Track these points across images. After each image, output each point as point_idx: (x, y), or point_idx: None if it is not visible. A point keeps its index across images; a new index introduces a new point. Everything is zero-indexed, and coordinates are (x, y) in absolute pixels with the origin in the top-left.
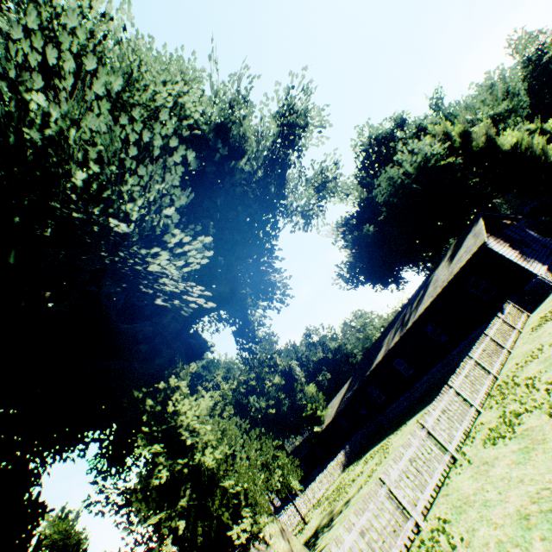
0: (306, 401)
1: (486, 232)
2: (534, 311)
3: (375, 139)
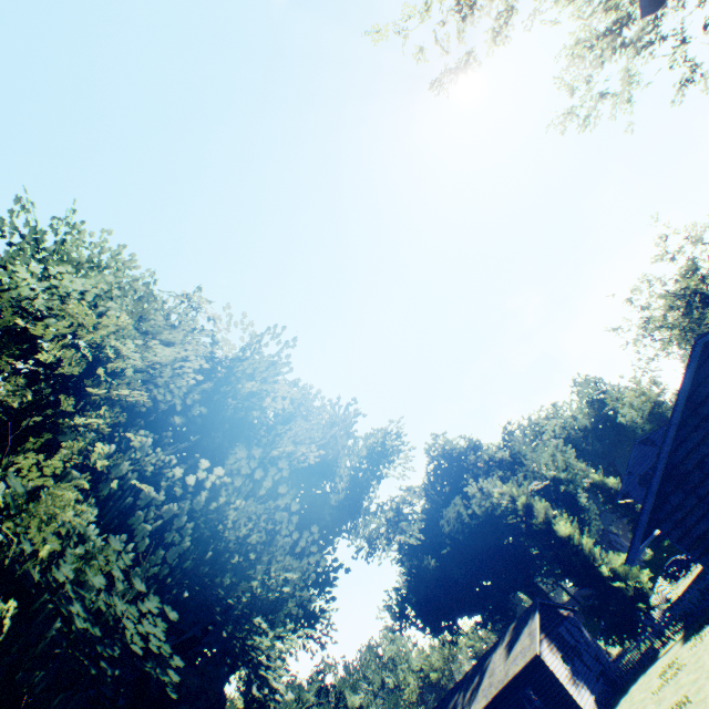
0: None
1: (542, 630)
2: None
3: (449, 451)
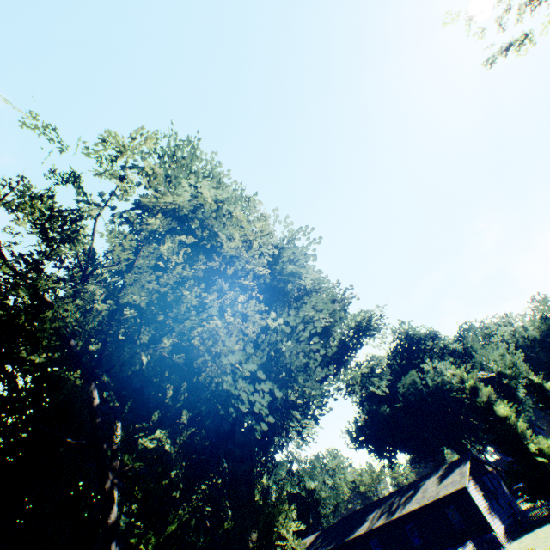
0: None
1: (470, 474)
2: None
3: (411, 335)
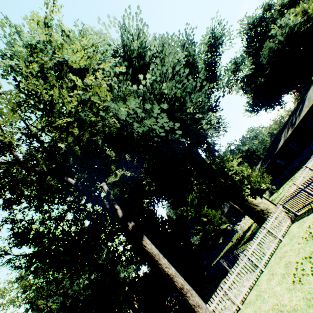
0: None
1: None
2: None
3: (252, 24)
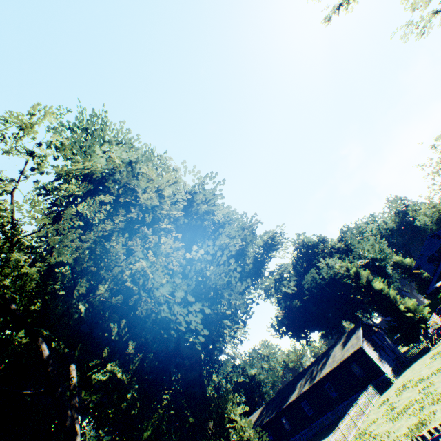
0: None
1: (363, 336)
2: (382, 394)
3: (306, 243)
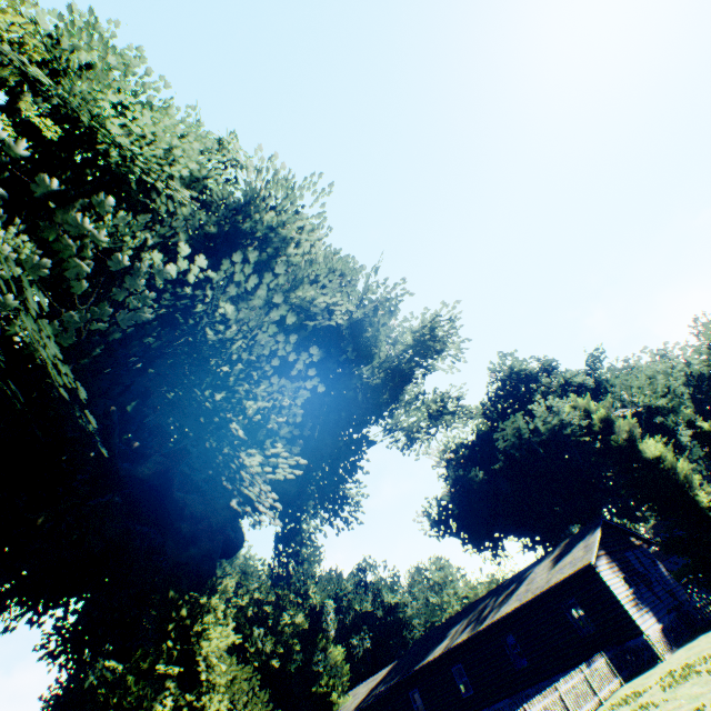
0: (324, 669)
1: (602, 547)
2: (629, 681)
3: (517, 372)
